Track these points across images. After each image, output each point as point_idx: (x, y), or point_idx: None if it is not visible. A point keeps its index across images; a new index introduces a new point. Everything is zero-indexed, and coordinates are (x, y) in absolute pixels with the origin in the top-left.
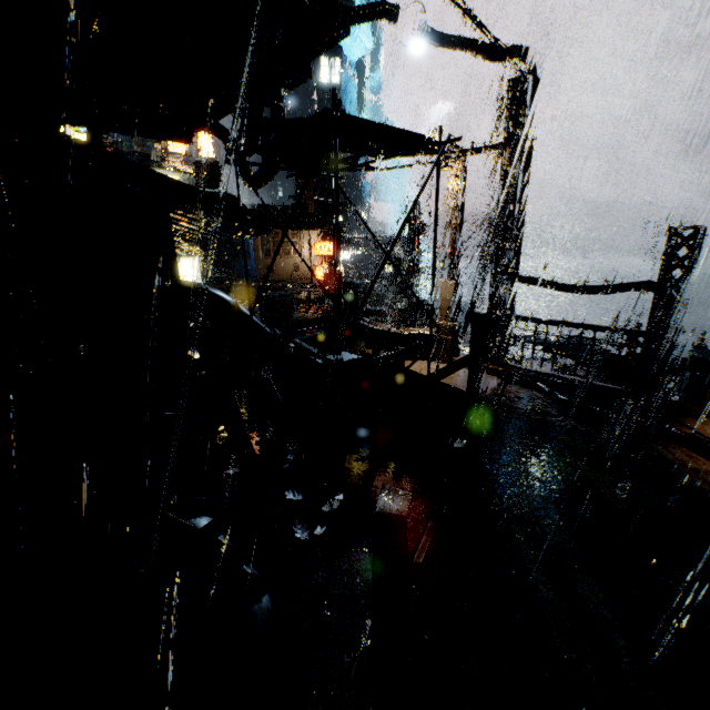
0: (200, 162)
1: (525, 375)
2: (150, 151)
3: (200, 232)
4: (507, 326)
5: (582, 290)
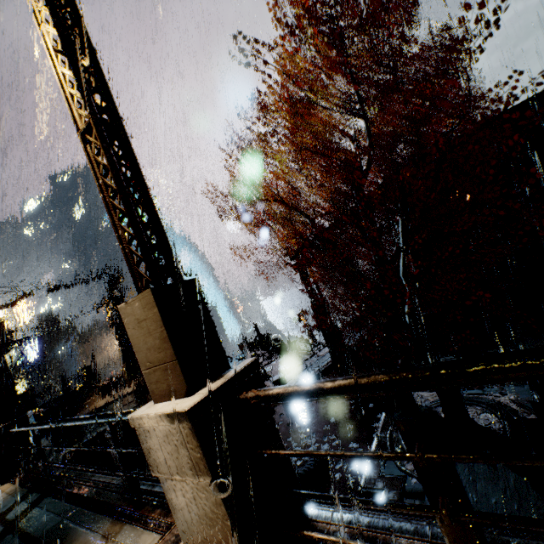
0: (38, 318)
1: None
2: None
3: None
4: None
5: None
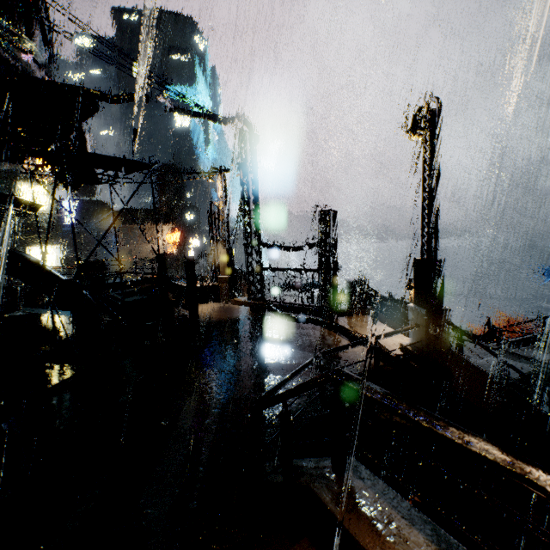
0: None
1: (268, 304)
2: (19, 169)
3: (1, 214)
4: (259, 275)
5: (293, 249)
